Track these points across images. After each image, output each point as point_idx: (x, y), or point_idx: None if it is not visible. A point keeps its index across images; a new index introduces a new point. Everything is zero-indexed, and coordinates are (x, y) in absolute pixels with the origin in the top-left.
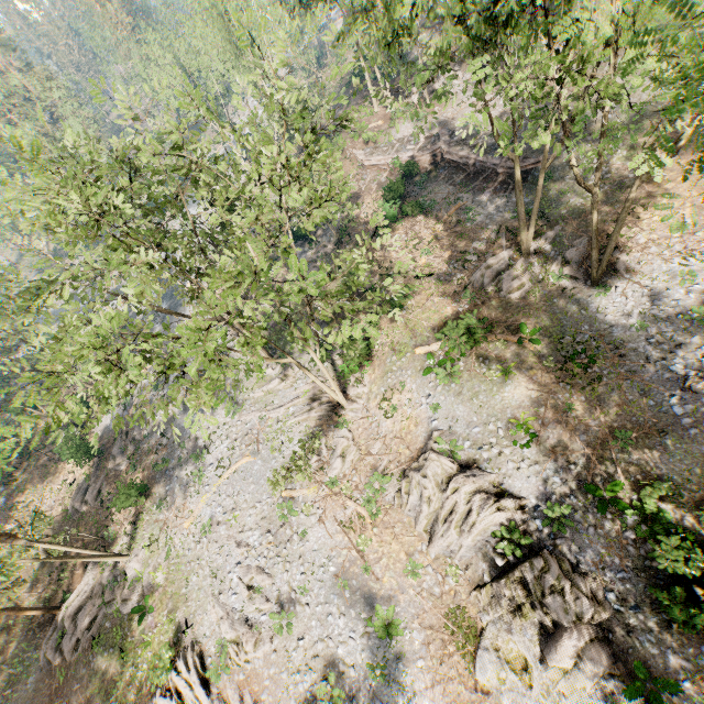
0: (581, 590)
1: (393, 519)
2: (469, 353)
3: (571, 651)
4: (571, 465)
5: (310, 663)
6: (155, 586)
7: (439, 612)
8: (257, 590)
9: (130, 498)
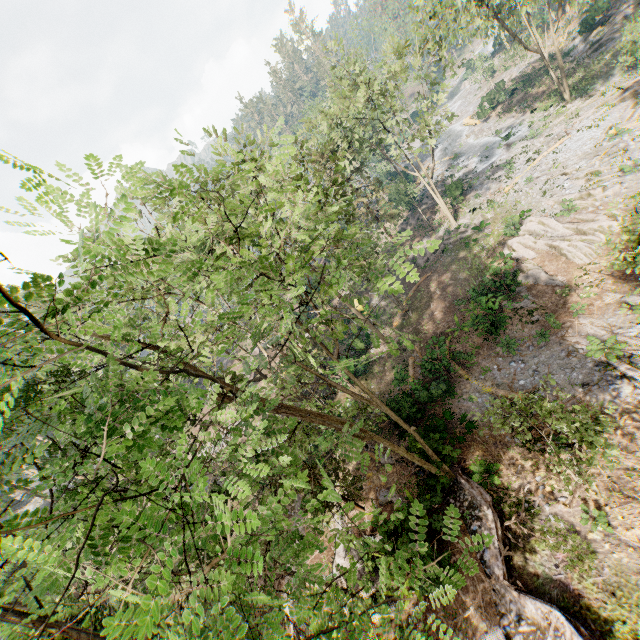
0: None
1: None
2: None
3: None
4: None
5: None
6: (485, 221)
7: None
8: (594, 176)
9: (456, 192)
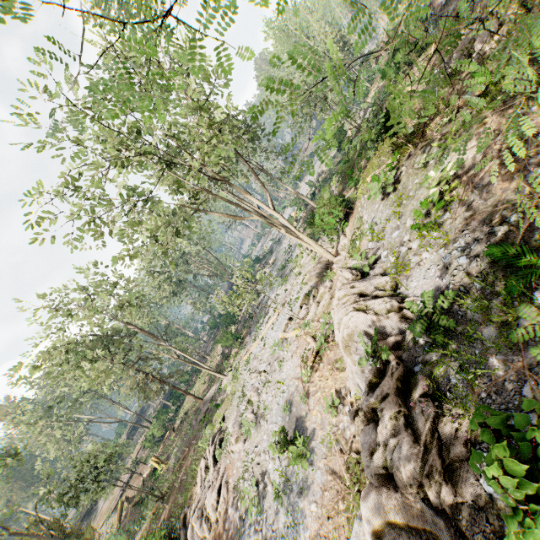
0: (414, 427)
1: (336, 356)
2: (414, 153)
3: (367, 529)
4: (493, 230)
5: (254, 468)
6: (227, 395)
7: (344, 459)
8: (251, 403)
9: (229, 341)
